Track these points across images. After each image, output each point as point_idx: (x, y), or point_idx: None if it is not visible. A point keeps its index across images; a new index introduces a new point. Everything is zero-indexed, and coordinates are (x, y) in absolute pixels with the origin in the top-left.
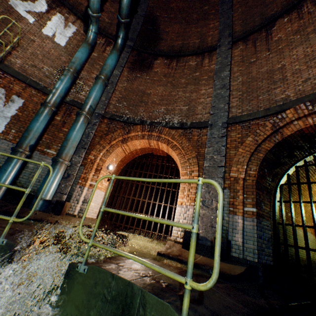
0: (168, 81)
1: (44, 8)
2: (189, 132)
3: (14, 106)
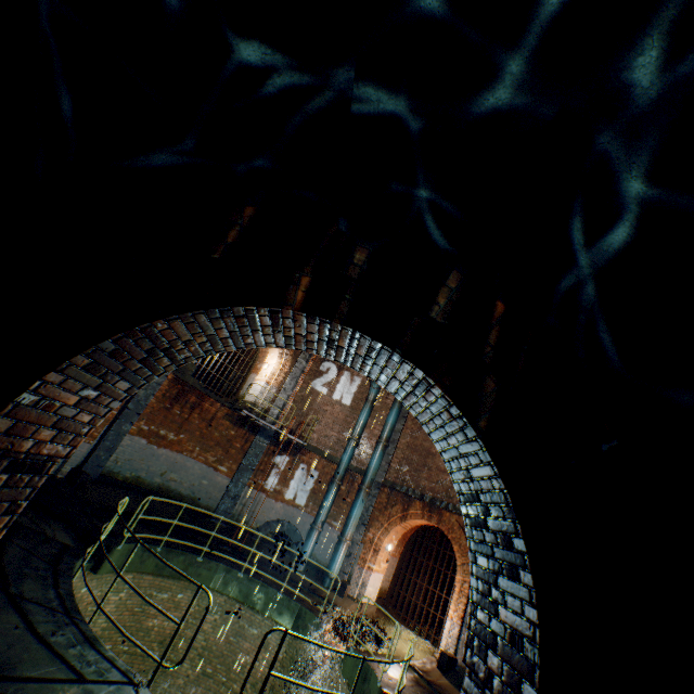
0: None
1: (335, 373)
2: None
3: (312, 479)
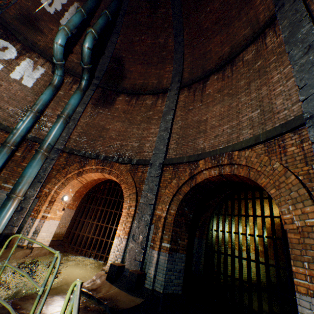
0: (126, 118)
1: (14, 55)
2: (136, 167)
3: None
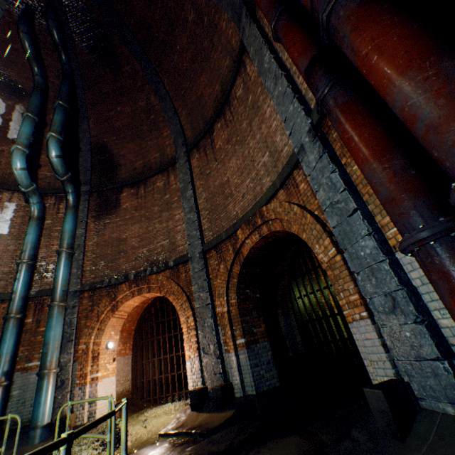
0: (142, 215)
1: None
2: (176, 270)
3: None
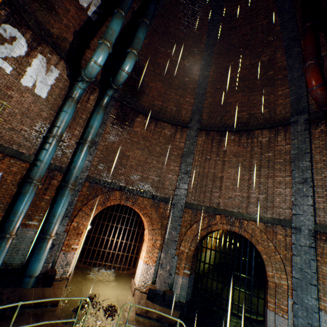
0: (146, 145)
1: (24, 49)
2: (157, 203)
3: None
